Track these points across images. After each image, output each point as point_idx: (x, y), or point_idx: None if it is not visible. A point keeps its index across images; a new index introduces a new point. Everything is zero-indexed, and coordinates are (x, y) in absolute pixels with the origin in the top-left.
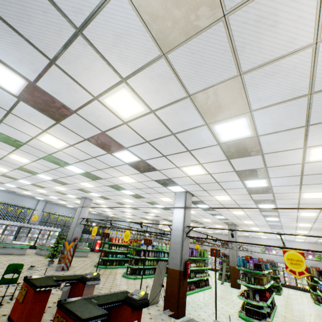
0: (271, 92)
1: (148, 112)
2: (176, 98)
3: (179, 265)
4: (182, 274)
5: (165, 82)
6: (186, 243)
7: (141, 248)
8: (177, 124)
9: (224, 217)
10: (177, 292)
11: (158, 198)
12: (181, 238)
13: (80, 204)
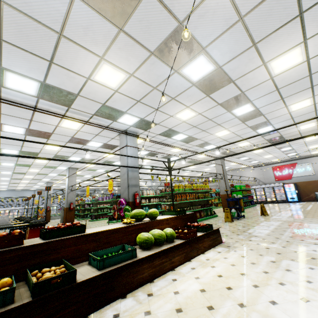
0: None
1: None
2: None
3: (66, 205)
4: (69, 209)
5: None
6: (71, 194)
7: (84, 203)
8: None
9: None
10: (65, 217)
11: None
12: (67, 193)
13: None
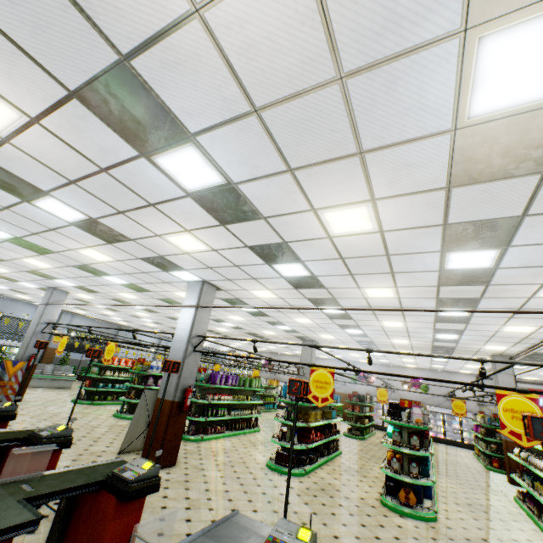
0: (196, 101)
1: (29, 122)
2: (56, 97)
3: (173, 393)
4: (177, 406)
5: (11, 60)
6: (192, 362)
7: (149, 372)
8: (96, 151)
9: (289, 328)
10: (163, 432)
11: (172, 293)
12: (183, 354)
13: (43, 299)
